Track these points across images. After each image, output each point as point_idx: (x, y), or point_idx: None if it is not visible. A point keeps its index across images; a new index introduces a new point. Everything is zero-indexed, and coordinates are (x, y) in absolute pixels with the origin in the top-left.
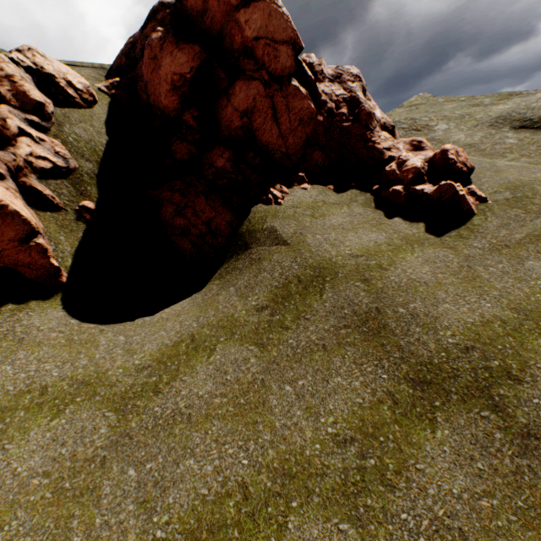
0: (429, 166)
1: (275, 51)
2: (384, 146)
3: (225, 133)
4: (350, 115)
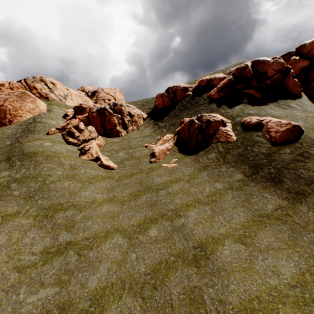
0: None
1: None
2: None
3: (311, 80)
4: None
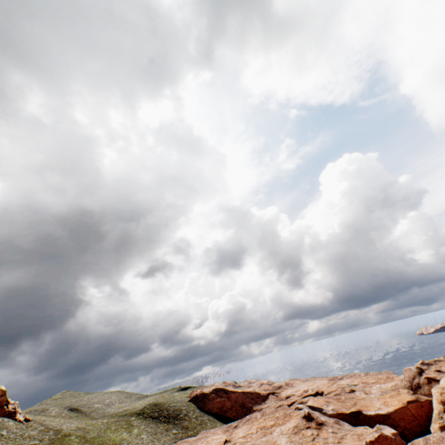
0: (25, 419)
1: (4, 402)
2: (18, 416)
3: None
4: (14, 410)
